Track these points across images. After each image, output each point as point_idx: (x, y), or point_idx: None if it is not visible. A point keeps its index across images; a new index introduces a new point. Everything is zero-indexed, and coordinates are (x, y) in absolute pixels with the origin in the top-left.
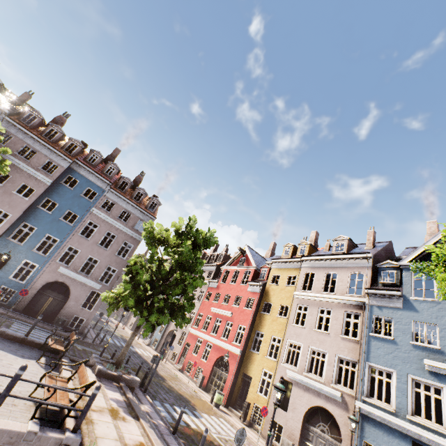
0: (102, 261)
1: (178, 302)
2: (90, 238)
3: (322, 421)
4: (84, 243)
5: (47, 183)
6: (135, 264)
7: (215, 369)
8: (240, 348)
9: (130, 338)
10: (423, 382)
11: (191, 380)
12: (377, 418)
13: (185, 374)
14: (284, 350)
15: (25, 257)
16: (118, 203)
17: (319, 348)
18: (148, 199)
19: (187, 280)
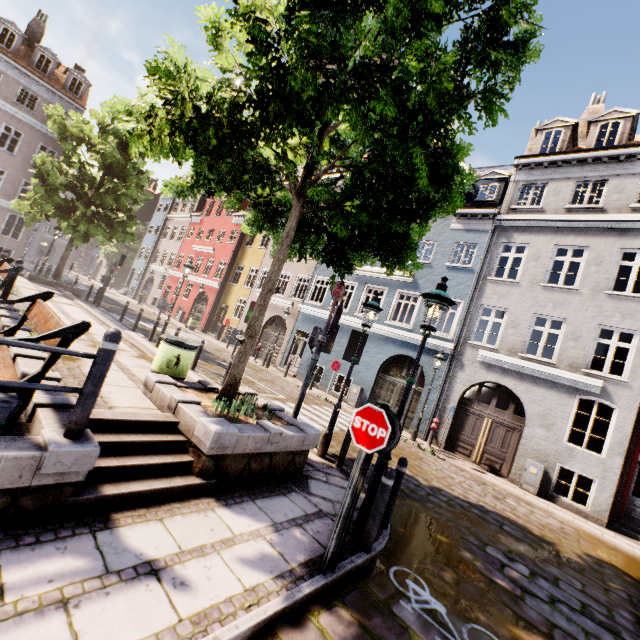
0: (12, 173)
1: (118, 217)
2: None
3: (277, 326)
4: None
5: None
6: (44, 164)
7: (196, 305)
8: (219, 282)
9: (64, 252)
10: (347, 283)
11: (172, 318)
12: (309, 313)
13: (166, 315)
14: (258, 278)
15: None
16: (7, 74)
17: (287, 272)
18: (66, 73)
19: (119, 189)
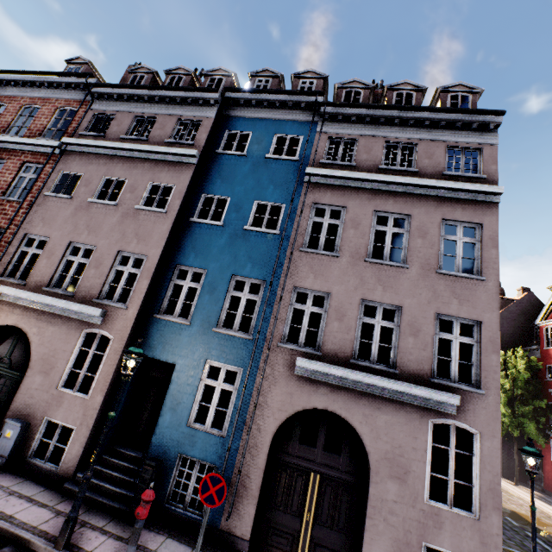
0: (409, 307)
1: None
2: (337, 250)
3: None
4: (328, 269)
5: (189, 162)
6: None
7: None
8: None
9: None
10: None
11: None
12: None
13: None
14: None
15: (204, 354)
16: (361, 136)
17: None
18: None
19: None
